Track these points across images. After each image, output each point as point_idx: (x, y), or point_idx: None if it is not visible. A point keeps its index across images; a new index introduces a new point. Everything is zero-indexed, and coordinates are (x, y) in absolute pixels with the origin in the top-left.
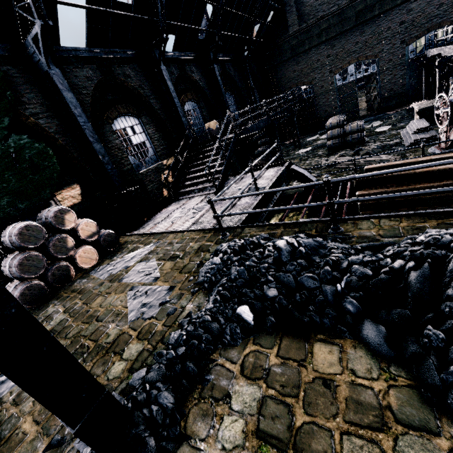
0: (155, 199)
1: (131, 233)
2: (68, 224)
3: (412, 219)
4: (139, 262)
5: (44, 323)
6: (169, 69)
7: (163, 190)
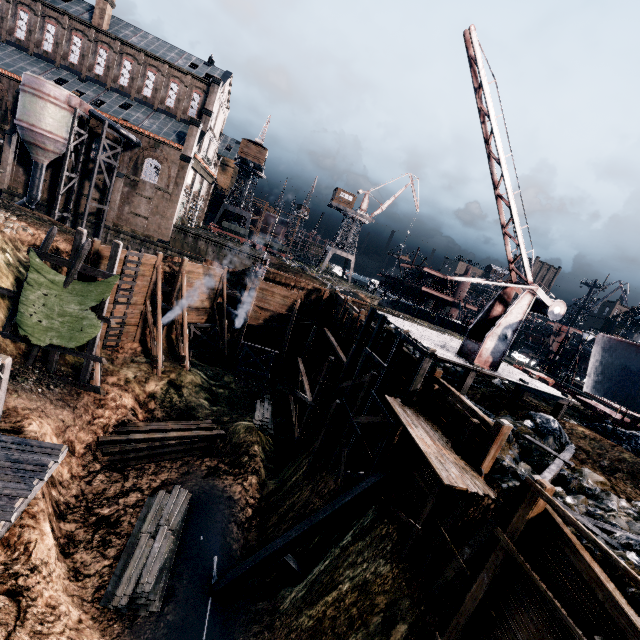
0: None
1: None
2: None
3: None
4: None
5: None
6: None
7: None
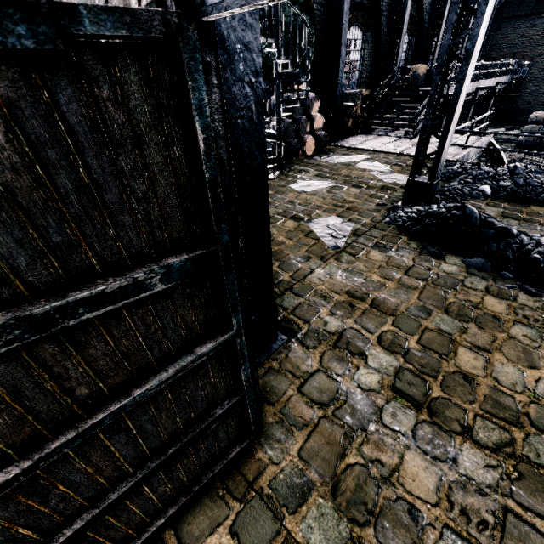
0: (341, 126)
1: (333, 144)
2: (313, 111)
3: None
4: (363, 161)
5: (304, 172)
6: None
7: (349, 120)
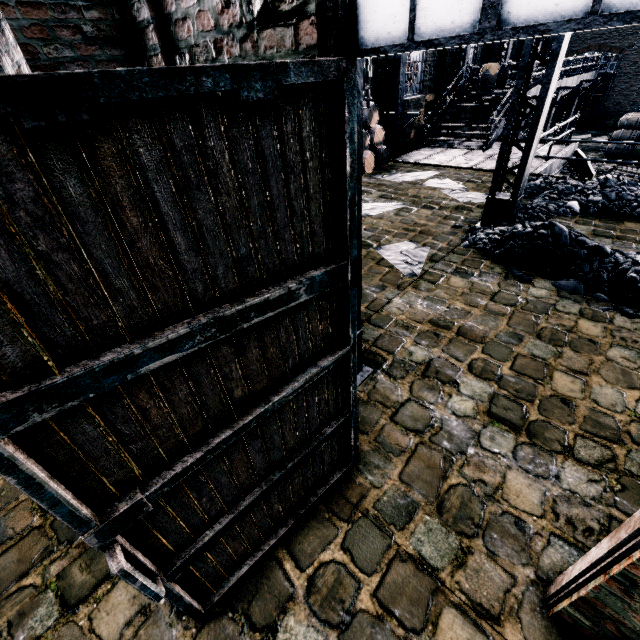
0: (403, 138)
1: (395, 160)
2: (372, 123)
3: None
4: (431, 179)
5: (365, 193)
6: None
7: (411, 131)
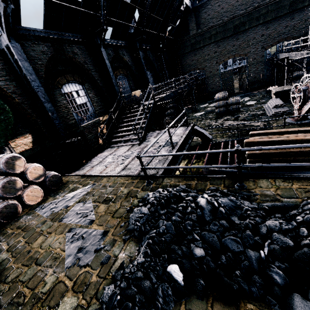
0: (92, 146)
1: (72, 174)
2: (18, 169)
3: (301, 181)
4: (77, 203)
5: None
6: (107, 51)
7: (99, 139)
